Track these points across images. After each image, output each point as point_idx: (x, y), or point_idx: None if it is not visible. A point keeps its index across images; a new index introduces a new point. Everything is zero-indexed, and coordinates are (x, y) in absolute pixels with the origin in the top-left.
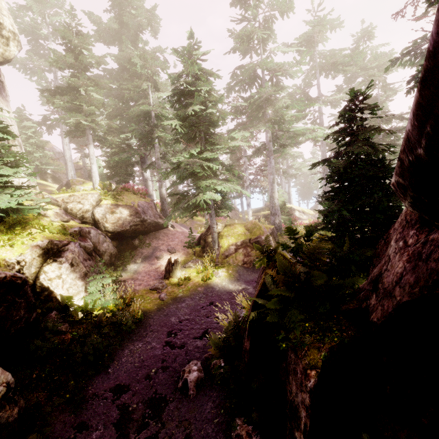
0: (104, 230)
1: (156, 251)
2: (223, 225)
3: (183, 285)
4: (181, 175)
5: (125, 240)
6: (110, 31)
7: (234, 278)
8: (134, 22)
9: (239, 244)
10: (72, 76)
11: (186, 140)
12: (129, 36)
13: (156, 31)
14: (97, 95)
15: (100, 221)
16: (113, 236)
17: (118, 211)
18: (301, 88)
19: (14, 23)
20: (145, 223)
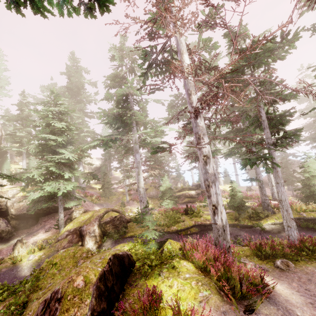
0: (10, 213)
1: (40, 229)
2: (81, 212)
3: (3, 264)
4: (27, 180)
5: (27, 219)
6: (63, 93)
7: (37, 263)
8: (73, 85)
9: (71, 231)
10: (21, 124)
11: (52, 154)
12: (73, 92)
13: (95, 84)
14: (22, 133)
15: (9, 207)
16: (17, 217)
17: (24, 200)
18: (179, 96)
19: (34, 100)
20: (42, 207)
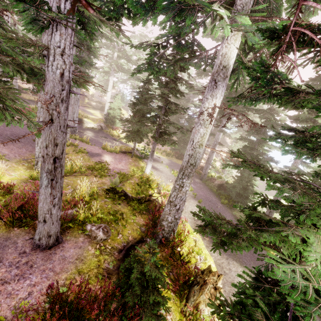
0: None
1: None
2: None
3: None
4: None
5: None
6: None
7: None
8: None
9: None
10: None
11: None
12: None
13: None
14: None
15: None
16: None
17: None
18: None
19: None
20: None
